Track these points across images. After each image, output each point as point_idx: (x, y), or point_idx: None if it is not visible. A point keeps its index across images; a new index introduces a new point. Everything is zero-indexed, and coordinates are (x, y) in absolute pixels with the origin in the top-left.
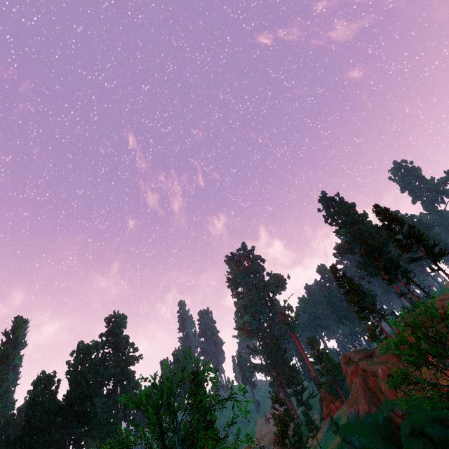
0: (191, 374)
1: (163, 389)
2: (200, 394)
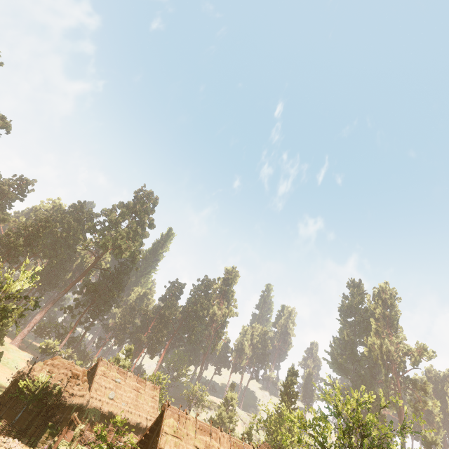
0: (292, 369)
1: (359, 408)
2: (295, 393)
